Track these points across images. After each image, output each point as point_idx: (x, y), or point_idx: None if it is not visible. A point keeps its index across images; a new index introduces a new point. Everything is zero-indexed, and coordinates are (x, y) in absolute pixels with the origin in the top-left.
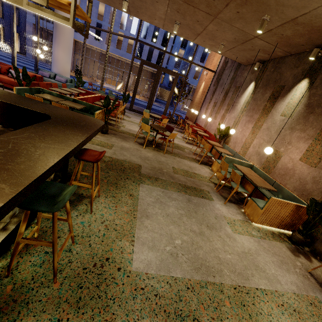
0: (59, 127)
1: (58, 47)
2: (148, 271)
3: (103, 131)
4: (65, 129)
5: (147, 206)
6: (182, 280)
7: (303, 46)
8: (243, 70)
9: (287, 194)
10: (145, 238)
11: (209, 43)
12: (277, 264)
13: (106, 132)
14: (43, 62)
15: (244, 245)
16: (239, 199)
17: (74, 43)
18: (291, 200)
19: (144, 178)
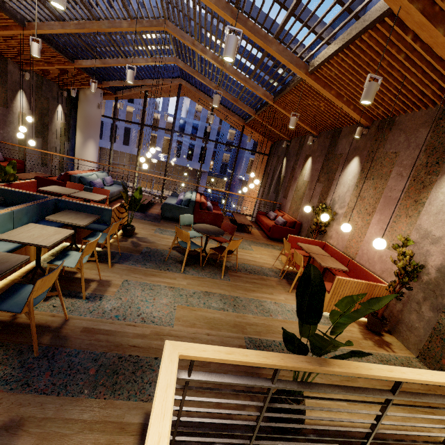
0: None
1: None
2: None
3: None
4: None
5: None
6: None
7: None
8: None
9: None
10: None
11: None
12: None
13: None
14: None
15: None
16: None
17: (99, 149)
18: None
19: None
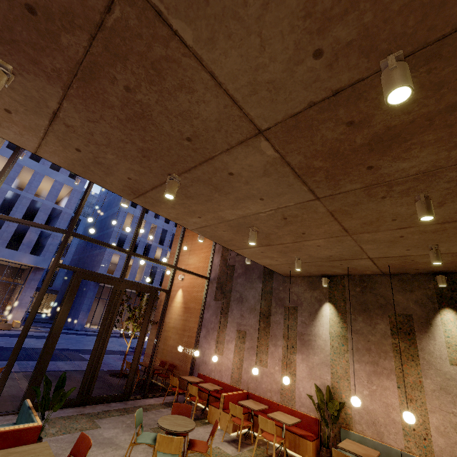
0: None
1: None
2: None
3: None
4: None
5: None
6: None
7: (415, 269)
8: (285, 283)
9: None
10: None
11: (267, 254)
12: None
13: None
14: None
15: None
16: None
17: None
18: None
19: None
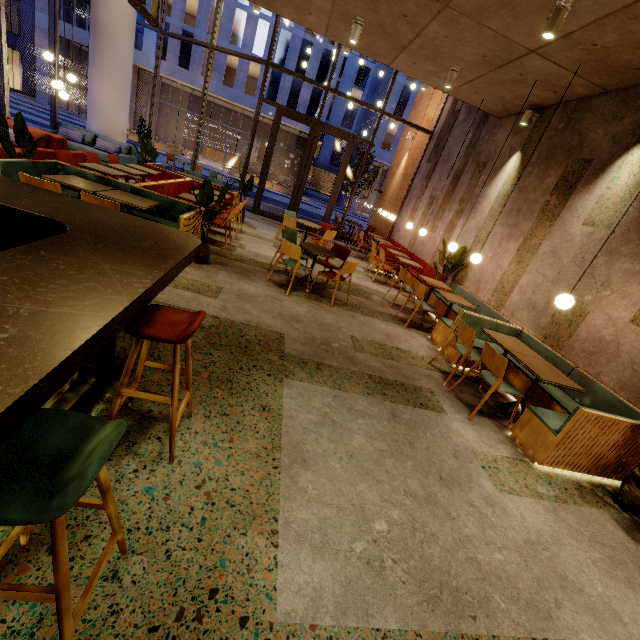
0: (85, 254)
1: (101, 76)
2: (317, 621)
3: (199, 257)
4: (101, 259)
5: (303, 434)
6: (402, 639)
7: (637, 70)
8: (493, 128)
9: (604, 397)
10: (303, 522)
11: (424, 68)
12: (604, 569)
13: (206, 260)
14: (71, 112)
15: (526, 522)
16: (498, 408)
17: (137, 73)
18: (613, 410)
19: (291, 366)
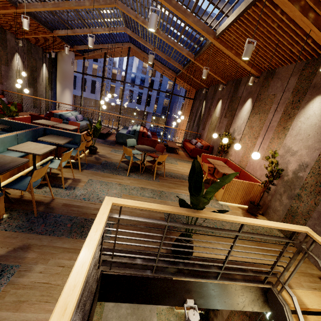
0: None
1: None
2: None
3: None
4: None
5: (109, 311)
6: None
7: None
8: None
9: None
10: None
11: None
12: None
13: None
14: None
15: None
16: None
17: (74, 97)
18: None
19: None
